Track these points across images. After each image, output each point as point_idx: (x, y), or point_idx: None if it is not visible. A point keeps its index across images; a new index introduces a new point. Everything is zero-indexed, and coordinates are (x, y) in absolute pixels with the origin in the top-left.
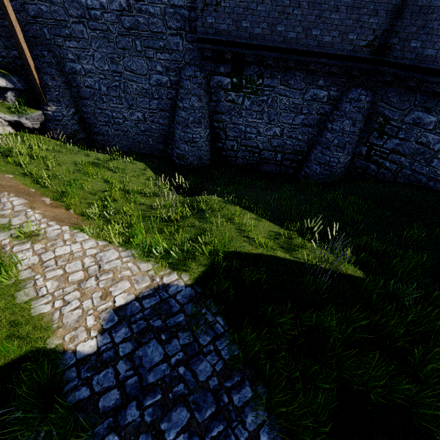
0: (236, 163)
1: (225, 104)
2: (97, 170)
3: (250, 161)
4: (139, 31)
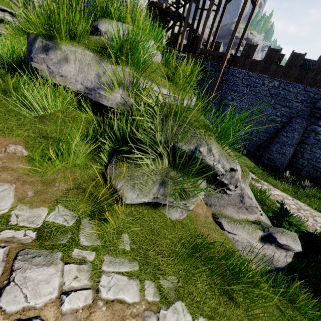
0: (299, 173)
1: (311, 140)
2: (234, 154)
3: (312, 175)
4: (277, 96)
